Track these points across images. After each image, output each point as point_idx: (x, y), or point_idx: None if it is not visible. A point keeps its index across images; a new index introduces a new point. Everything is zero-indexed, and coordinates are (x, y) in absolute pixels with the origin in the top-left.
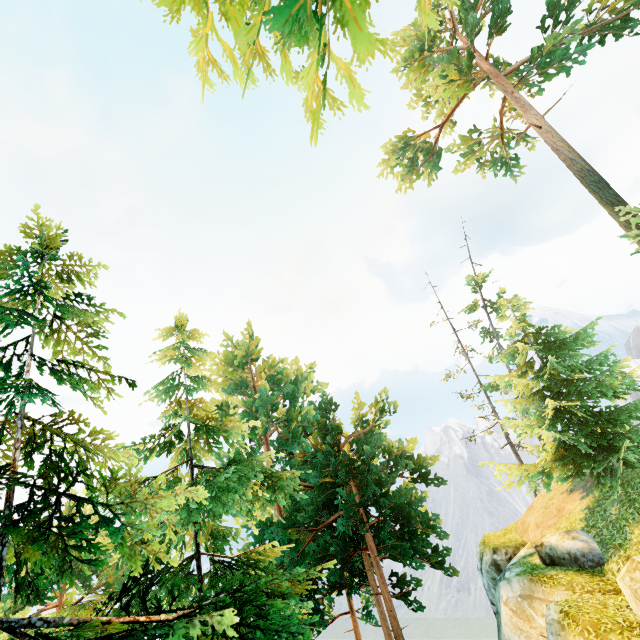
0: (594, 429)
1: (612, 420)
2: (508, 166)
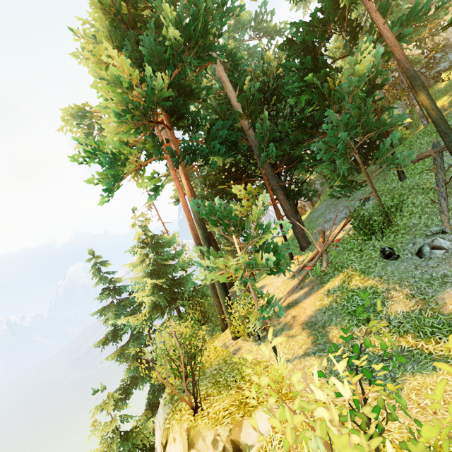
0: None
1: None
2: (306, 6)
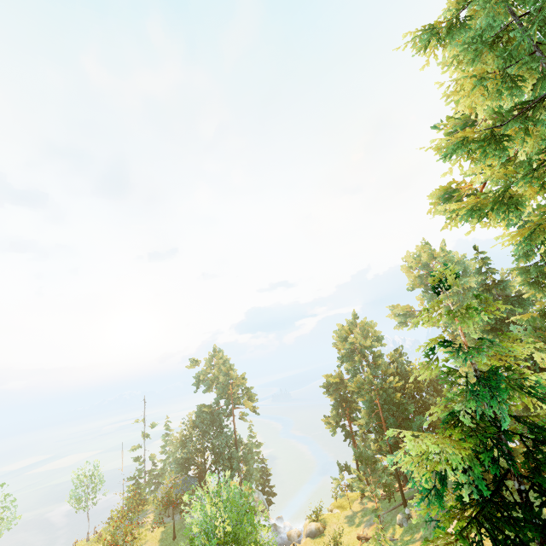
0: None
1: None
2: None
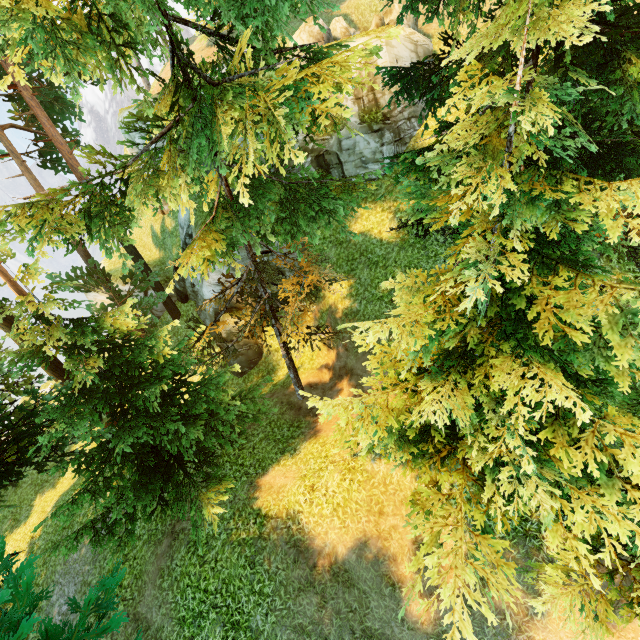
0: None
1: None
2: None
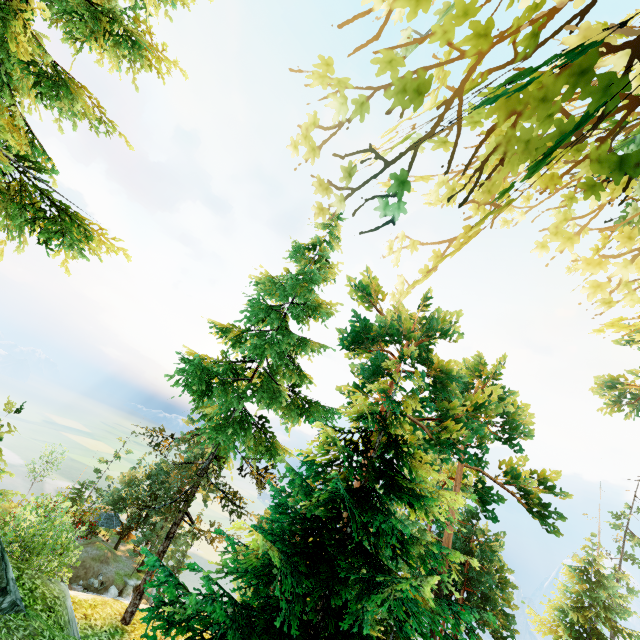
0: (589, 635)
1: (601, 639)
2: None
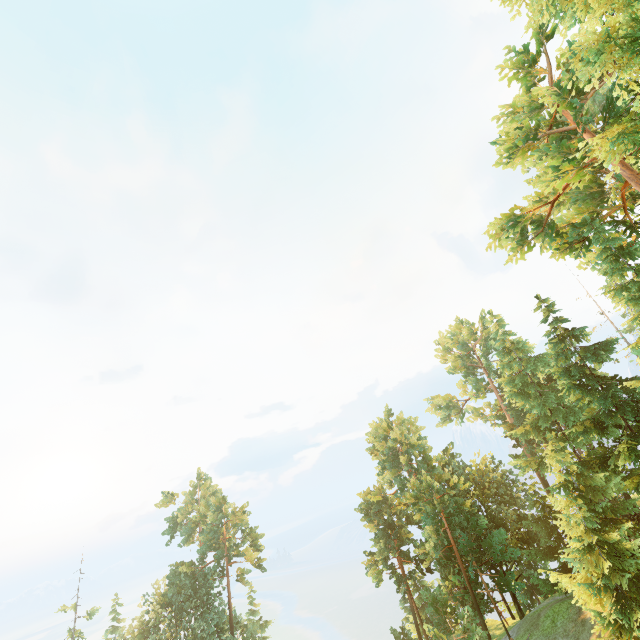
0: None
1: None
2: None
